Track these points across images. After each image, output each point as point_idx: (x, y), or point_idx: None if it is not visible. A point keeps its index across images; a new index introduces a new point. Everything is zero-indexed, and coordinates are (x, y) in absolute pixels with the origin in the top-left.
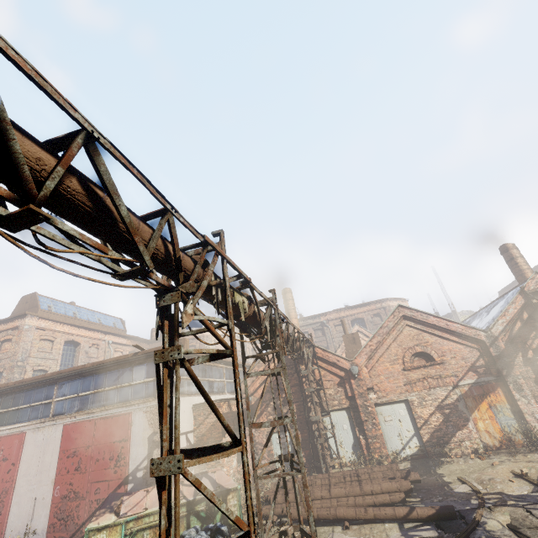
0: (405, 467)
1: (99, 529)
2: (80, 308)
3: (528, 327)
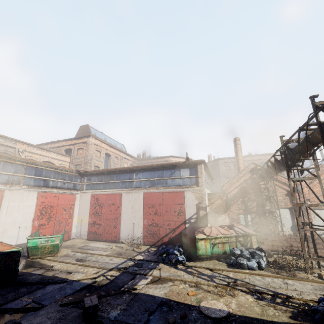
0: None
1: (201, 239)
2: (106, 136)
3: None
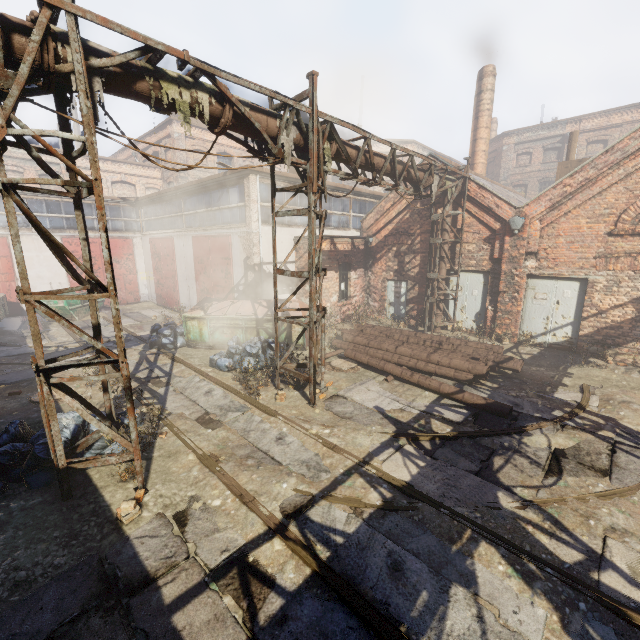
0: (528, 353)
1: (192, 318)
2: None
3: None
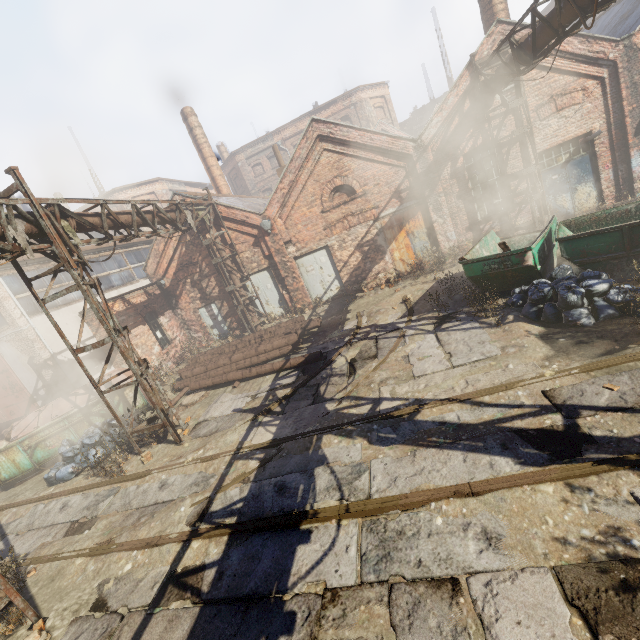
0: (323, 311)
1: None
2: None
3: (466, 123)
